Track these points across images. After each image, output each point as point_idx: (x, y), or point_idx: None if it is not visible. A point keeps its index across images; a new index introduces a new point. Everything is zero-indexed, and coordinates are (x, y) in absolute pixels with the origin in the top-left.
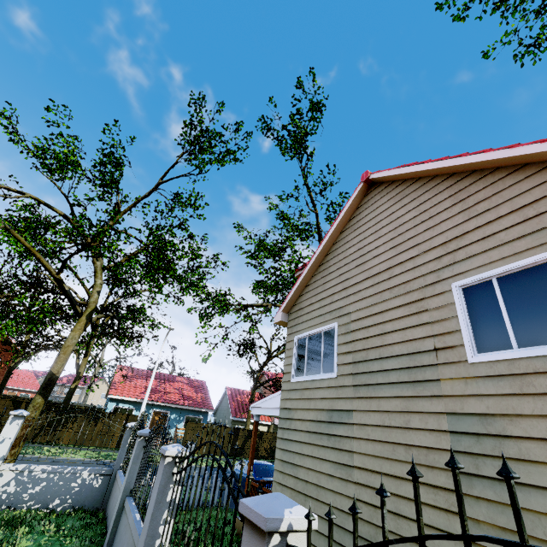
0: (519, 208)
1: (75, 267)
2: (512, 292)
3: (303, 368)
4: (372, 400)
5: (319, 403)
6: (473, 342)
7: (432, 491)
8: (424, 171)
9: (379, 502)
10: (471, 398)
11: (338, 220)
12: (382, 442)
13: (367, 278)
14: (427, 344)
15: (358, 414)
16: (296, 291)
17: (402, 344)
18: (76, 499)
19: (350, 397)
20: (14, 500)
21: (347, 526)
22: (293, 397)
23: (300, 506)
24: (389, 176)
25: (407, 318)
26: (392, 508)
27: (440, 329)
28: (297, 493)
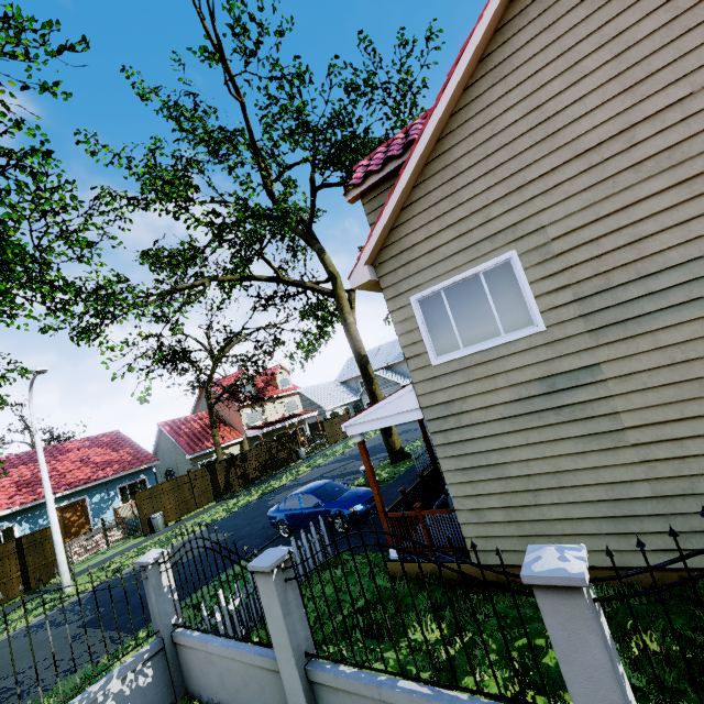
0: None
1: None
2: None
3: (453, 339)
4: (638, 339)
5: (517, 376)
6: None
7: None
8: None
9: (690, 450)
10: None
11: (464, 58)
12: (675, 384)
13: (570, 159)
14: None
15: (613, 364)
16: (388, 220)
17: (684, 245)
18: None
19: (589, 347)
20: None
21: (634, 495)
22: (450, 385)
23: None
24: None
25: (687, 204)
26: None
27: None
28: (515, 494)
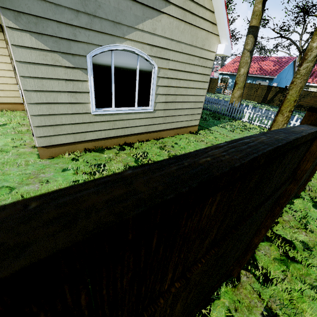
0: None
1: None
2: None
3: None
4: None
5: None
6: None
7: None
8: None
9: None
10: None
11: None
12: None
13: None
14: None
15: None
16: None
17: None
18: None
19: None
20: None
21: None
22: None
23: None
24: None
25: None
26: None
27: None
28: None
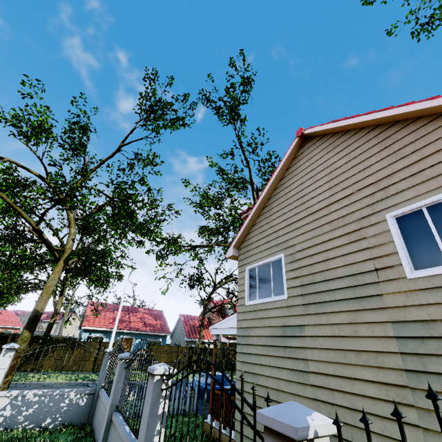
0: (441, 149)
1: (50, 220)
2: (441, 218)
3: (256, 293)
4: (321, 315)
5: (272, 321)
6: (410, 261)
7: (383, 387)
8: (353, 124)
9: (336, 400)
10: (412, 308)
11: (277, 169)
12: (334, 350)
13: (308, 215)
14: (368, 266)
15: (309, 327)
16: (244, 230)
17: (344, 267)
18: (65, 417)
19: (301, 314)
20: (11, 422)
21: None
22: (248, 318)
23: (316, 412)
24: (321, 130)
25: (347, 245)
26: (348, 405)
27: (379, 252)
28: (259, 397)
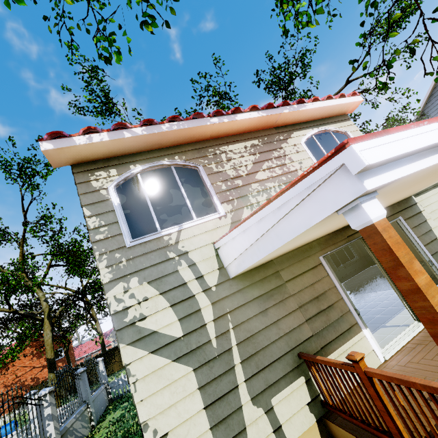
0: None
1: None
2: None
3: None
4: None
5: None
6: None
7: None
8: None
9: None
10: None
11: None
12: None
13: None
14: None
15: None
16: None
17: None
18: None
19: None
20: None
21: None
22: None
23: None
24: None
25: None
26: None
27: None
28: None
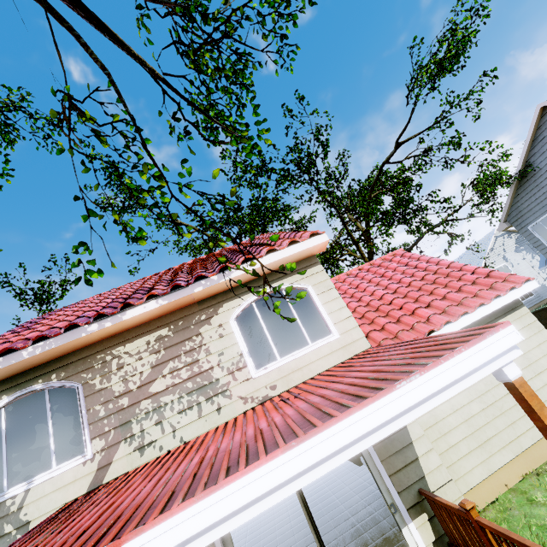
0: None
1: None
2: None
3: None
4: None
5: None
6: None
7: None
8: None
9: None
10: None
11: None
12: None
13: None
14: None
15: None
16: None
17: None
18: None
19: None
20: None
21: None
22: None
23: None
24: None
25: None
26: None
27: None
28: None
